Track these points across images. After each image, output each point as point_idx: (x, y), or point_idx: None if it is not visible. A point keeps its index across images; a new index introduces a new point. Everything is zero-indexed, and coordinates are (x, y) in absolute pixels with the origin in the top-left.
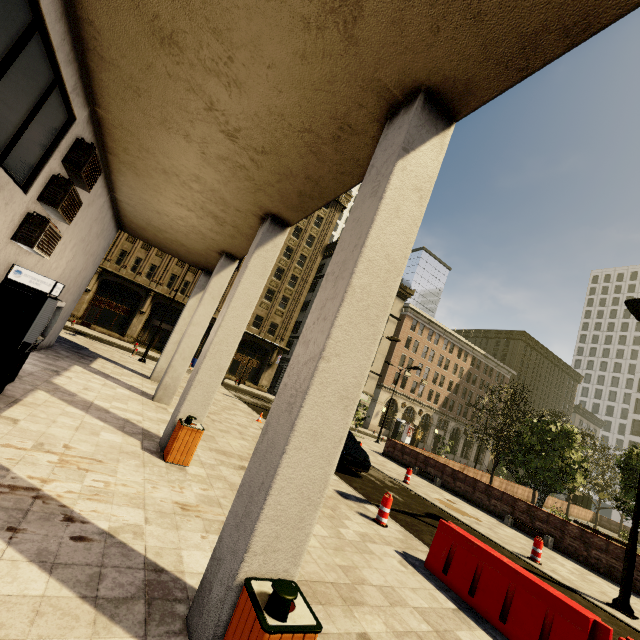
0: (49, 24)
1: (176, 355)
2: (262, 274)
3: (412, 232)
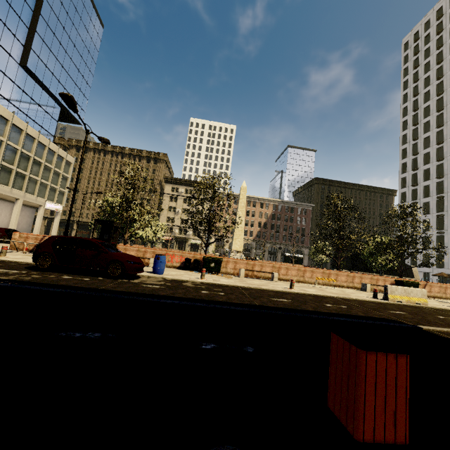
0: None
1: (34, 229)
2: (17, 208)
3: None
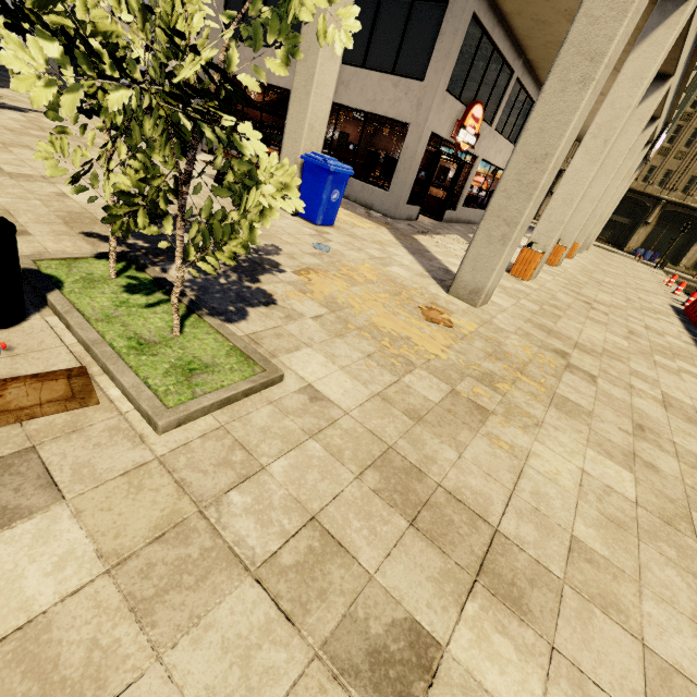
0: (530, 94)
1: None
2: (630, 157)
3: (633, 138)
